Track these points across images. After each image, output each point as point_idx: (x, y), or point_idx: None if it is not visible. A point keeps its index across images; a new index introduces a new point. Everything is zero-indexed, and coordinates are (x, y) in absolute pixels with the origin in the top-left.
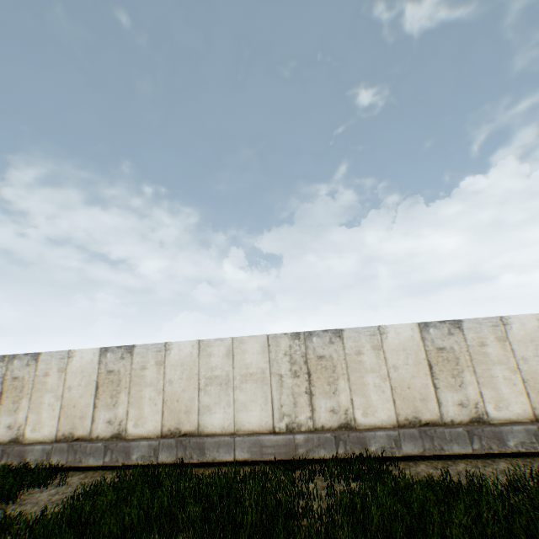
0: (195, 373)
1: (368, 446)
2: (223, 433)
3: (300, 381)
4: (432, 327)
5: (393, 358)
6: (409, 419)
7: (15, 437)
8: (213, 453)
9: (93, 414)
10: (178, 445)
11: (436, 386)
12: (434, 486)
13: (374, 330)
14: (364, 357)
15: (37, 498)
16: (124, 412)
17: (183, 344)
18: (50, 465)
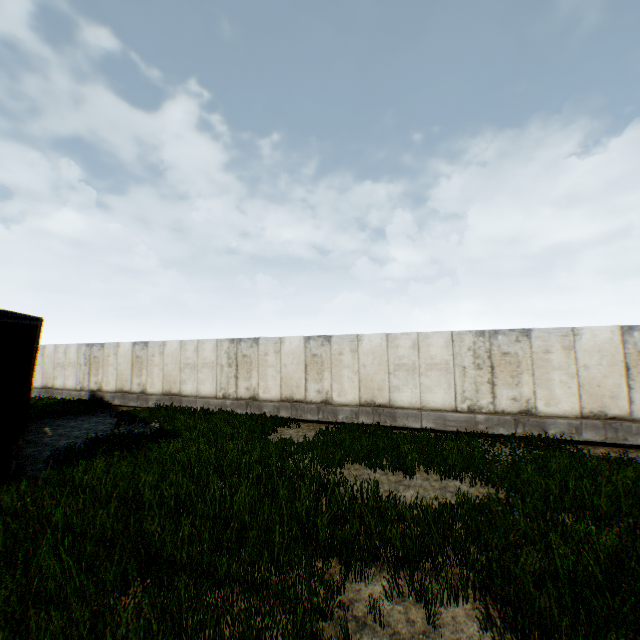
0: (385, 360)
1: (546, 430)
2: (411, 408)
3: (482, 373)
4: (636, 330)
5: (584, 358)
6: (593, 413)
7: (252, 396)
8: (403, 421)
9: (305, 385)
10: (374, 413)
11: (629, 387)
12: (608, 459)
13: (566, 331)
14: (551, 356)
15: (288, 433)
16: (328, 385)
17: (372, 336)
18: (280, 416)
